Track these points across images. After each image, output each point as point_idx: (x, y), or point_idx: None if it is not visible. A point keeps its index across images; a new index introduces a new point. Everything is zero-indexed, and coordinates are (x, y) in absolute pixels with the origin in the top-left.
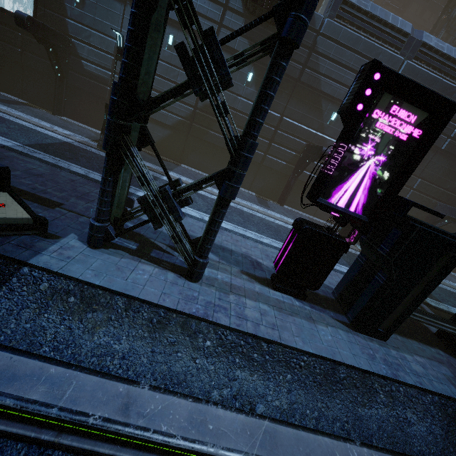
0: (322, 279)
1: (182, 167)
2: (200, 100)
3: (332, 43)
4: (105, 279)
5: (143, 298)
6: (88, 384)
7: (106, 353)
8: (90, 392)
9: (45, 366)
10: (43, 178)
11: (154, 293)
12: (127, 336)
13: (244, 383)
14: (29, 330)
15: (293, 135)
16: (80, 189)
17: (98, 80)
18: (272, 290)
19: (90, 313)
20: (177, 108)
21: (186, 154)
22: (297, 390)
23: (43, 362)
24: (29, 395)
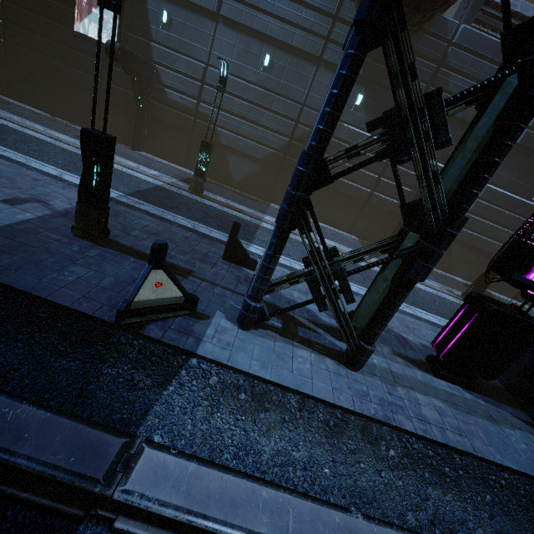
0: (502, 368)
1: (273, 208)
2: (381, 160)
3: (467, 54)
4: (273, 372)
5: (319, 397)
6: (304, 512)
7: (286, 461)
8: (311, 524)
9: (255, 488)
10: (160, 237)
11: (325, 388)
12: (304, 441)
13: (438, 504)
14: (206, 433)
15: (408, 167)
16: (197, 248)
17: (182, 109)
18: (435, 377)
19: (262, 413)
20: (269, 139)
21: (276, 192)
22: (500, 516)
23: (252, 482)
24: (257, 528)
